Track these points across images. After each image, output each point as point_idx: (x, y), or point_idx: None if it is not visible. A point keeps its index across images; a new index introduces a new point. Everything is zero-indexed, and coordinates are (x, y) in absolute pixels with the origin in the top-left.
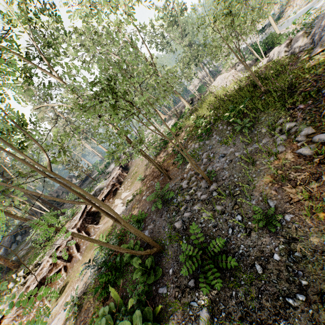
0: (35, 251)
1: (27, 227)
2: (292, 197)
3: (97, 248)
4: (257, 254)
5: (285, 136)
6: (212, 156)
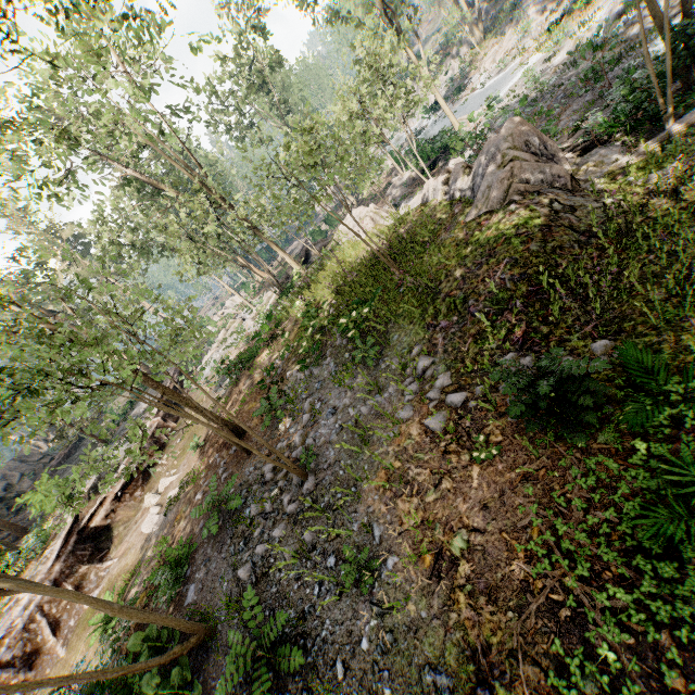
0: None
1: None
2: (404, 519)
3: (95, 631)
4: (344, 638)
5: (416, 385)
6: (319, 407)
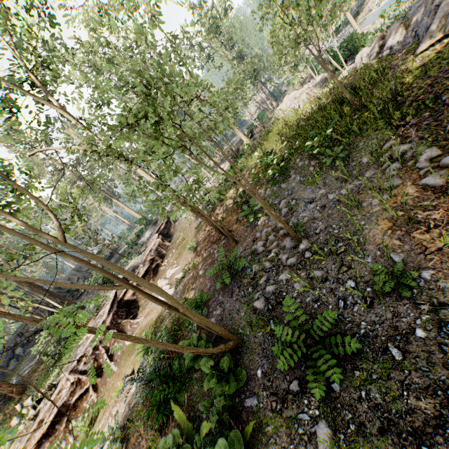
0: (45, 367)
1: (38, 330)
2: (427, 245)
3: (140, 352)
4: (389, 332)
5: (398, 164)
6: (294, 203)
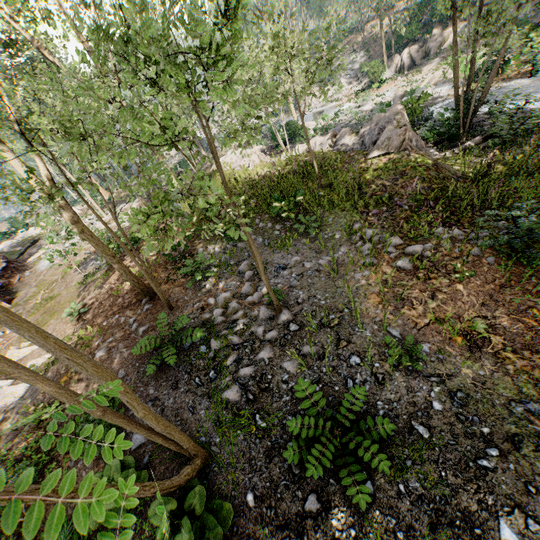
0: None
1: None
2: (416, 321)
3: None
4: (409, 409)
5: (371, 244)
6: None
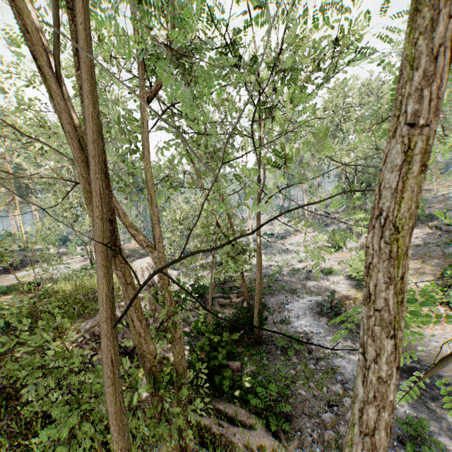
0: None
1: None
2: None
3: None
4: None
5: None
6: None
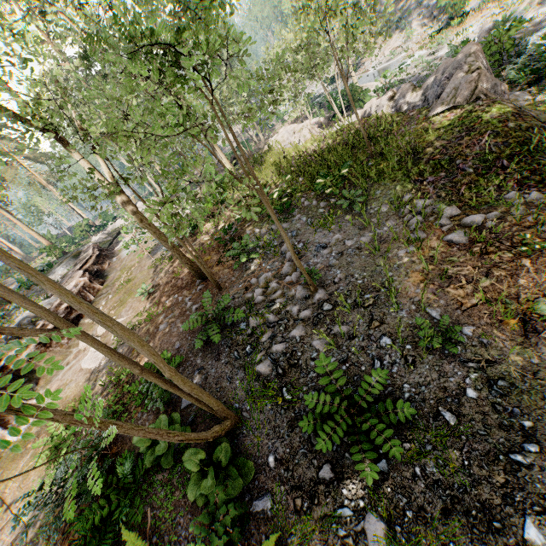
0: None
1: None
2: (462, 301)
3: (43, 452)
4: (438, 394)
5: (421, 217)
6: (302, 247)
